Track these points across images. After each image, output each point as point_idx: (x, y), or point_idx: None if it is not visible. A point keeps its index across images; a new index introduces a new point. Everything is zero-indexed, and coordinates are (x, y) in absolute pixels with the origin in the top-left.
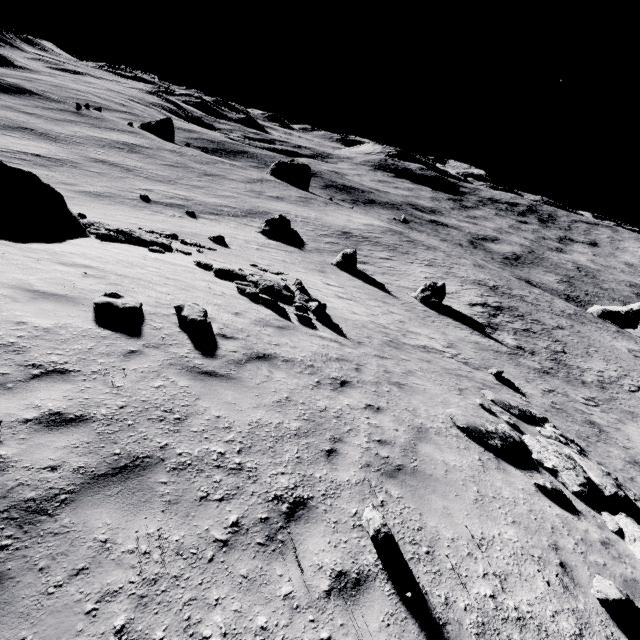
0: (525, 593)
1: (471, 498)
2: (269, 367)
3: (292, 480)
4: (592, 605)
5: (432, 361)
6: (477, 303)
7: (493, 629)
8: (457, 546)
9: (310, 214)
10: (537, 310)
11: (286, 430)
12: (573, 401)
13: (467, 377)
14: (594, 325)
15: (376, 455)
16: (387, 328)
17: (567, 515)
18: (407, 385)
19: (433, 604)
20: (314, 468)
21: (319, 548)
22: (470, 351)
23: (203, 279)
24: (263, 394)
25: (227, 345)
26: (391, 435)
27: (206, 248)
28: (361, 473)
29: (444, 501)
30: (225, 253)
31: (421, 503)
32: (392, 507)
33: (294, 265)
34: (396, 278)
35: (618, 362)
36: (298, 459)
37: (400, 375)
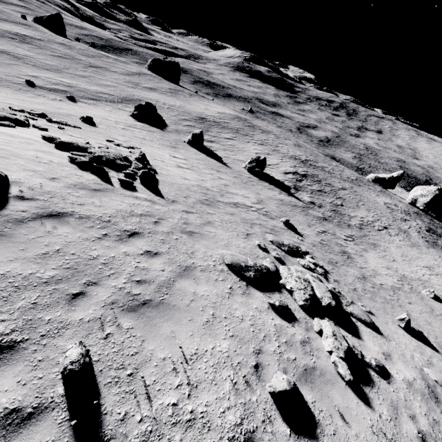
0: (208, 396)
1: (203, 321)
2: (56, 224)
3: (11, 326)
4: (265, 395)
5: (236, 214)
6: (290, 172)
7: (158, 435)
8: (165, 364)
9: (176, 103)
10: (331, 177)
11: (36, 279)
12: (337, 238)
13: (260, 225)
14: (367, 187)
15: (127, 293)
16: (209, 190)
17: (284, 324)
18: (199, 233)
19: (107, 422)
20: (48, 311)
21: (2, 389)
22: (273, 206)
23: (37, 149)
24: (30, 248)
25: (18, 205)
26: (154, 275)
27: (71, 126)
28: (100, 311)
29: (175, 326)
30: (88, 130)
31: (150, 331)
32: (116, 338)
33: (151, 142)
34: (234, 153)
35: (375, 211)
36: (33, 305)
37: (197, 225)
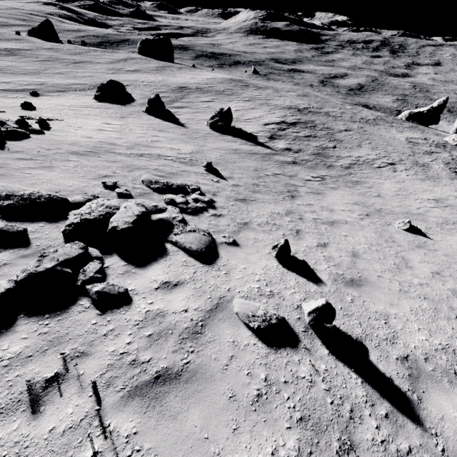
0: None
1: None
2: None
3: None
4: None
5: (123, 161)
6: (274, 122)
7: None
8: None
9: (157, 78)
10: (334, 120)
11: None
12: (294, 179)
13: (155, 169)
14: (388, 125)
15: None
16: (114, 145)
17: None
18: (2, 174)
19: None
20: None
21: None
22: (215, 155)
23: None
24: None
25: None
26: None
27: None
28: None
29: None
30: (13, 113)
31: None
32: None
33: (94, 116)
34: (204, 114)
35: (385, 148)
36: None
37: (14, 169)
